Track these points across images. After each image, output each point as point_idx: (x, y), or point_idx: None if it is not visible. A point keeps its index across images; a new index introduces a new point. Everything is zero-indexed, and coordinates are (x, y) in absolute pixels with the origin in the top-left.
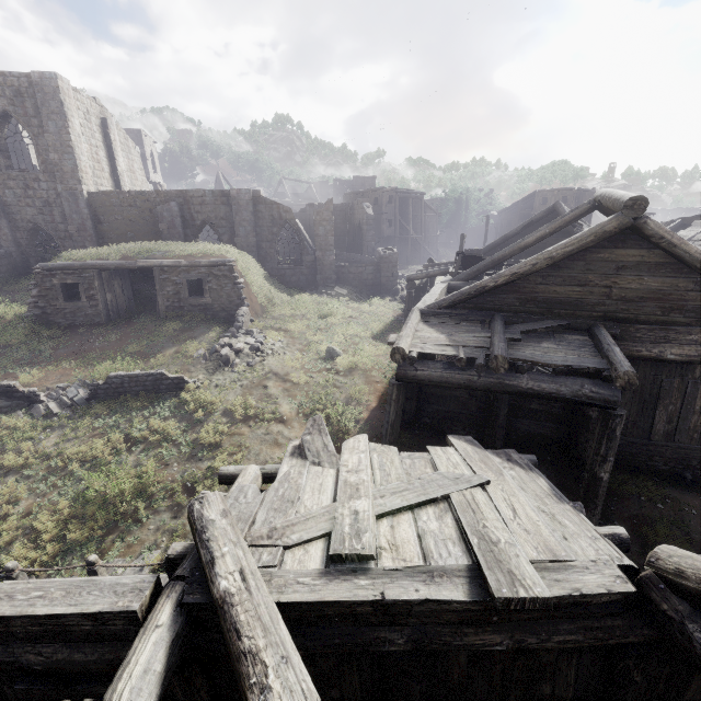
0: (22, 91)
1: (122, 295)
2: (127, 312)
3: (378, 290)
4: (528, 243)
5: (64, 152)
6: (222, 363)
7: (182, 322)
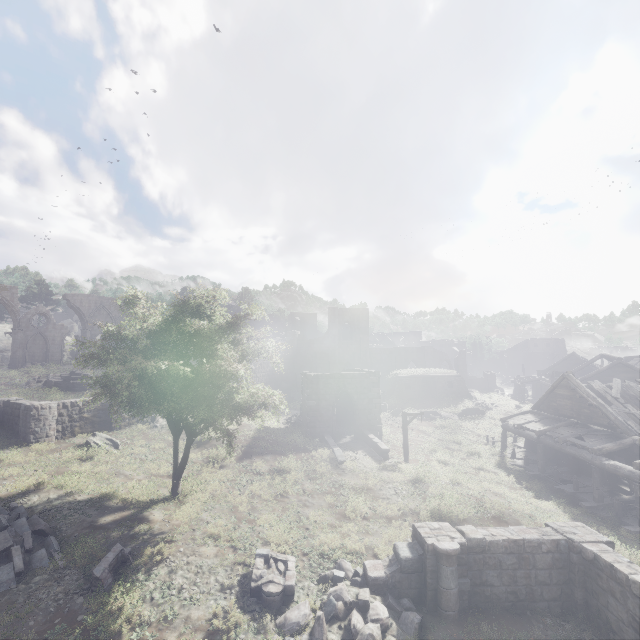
0: (354, 314)
1: (421, 387)
2: (423, 394)
3: (487, 391)
4: (582, 367)
5: (365, 334)
6: (485, 408)
7: (449, 397)
